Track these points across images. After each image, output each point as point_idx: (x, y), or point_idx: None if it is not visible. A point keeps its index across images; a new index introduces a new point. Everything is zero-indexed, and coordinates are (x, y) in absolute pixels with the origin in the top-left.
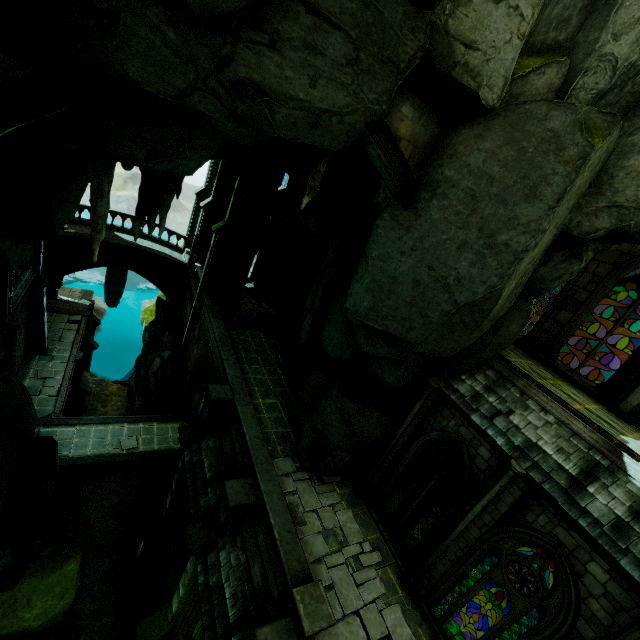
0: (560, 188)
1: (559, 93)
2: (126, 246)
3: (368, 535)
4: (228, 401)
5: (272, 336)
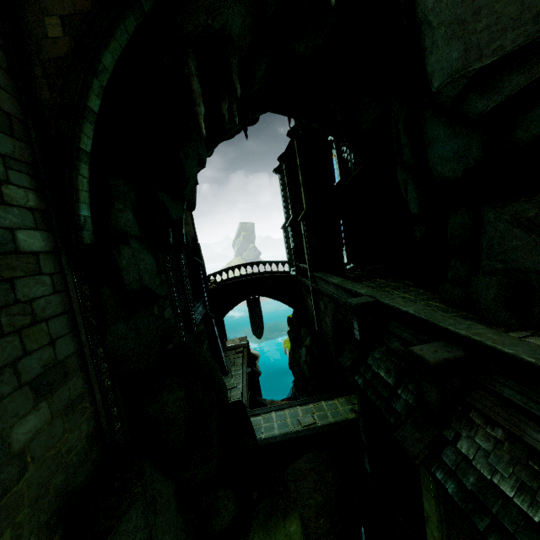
0: None
1: None
2: (252, 279)
3: None
4: (372, 304)
5: (389, 278)
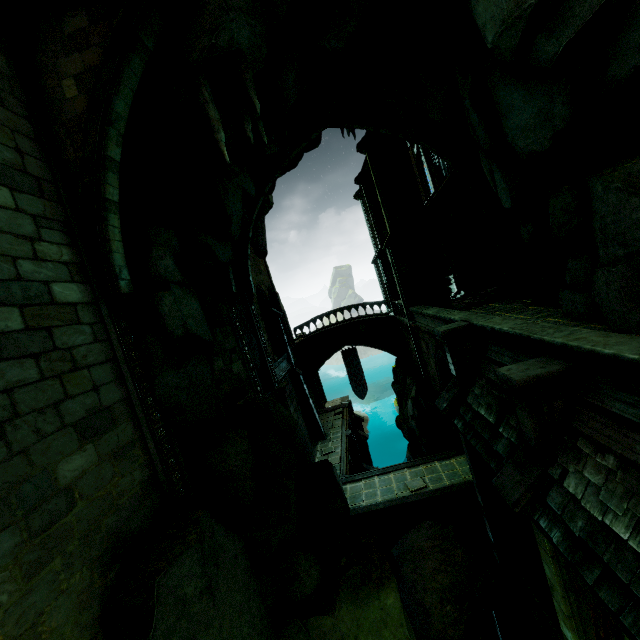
0: None
1: None
2: (342, 326)
3: None
4: (464, 329)
5: (506, 300)
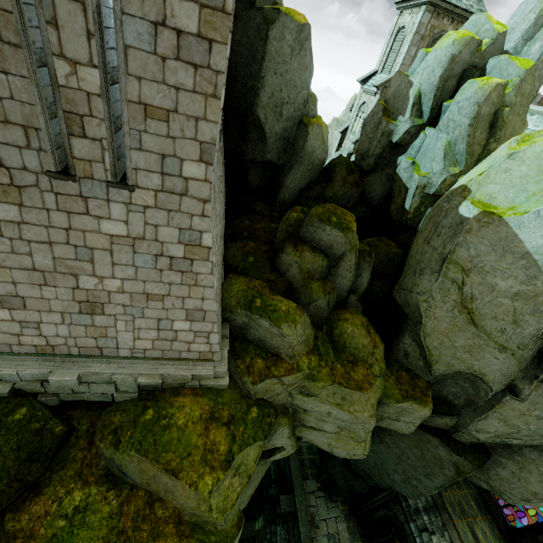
0: (441, 483)
1: (451, 429)
2: None
3: (353, 542)
4: None
5: None
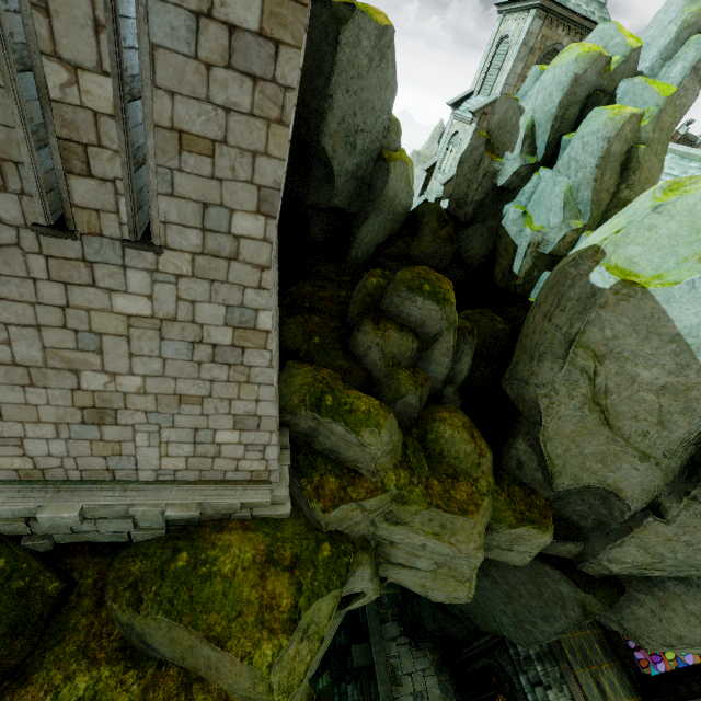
0: (563, 627)
1: (576, 558)
2: None
3: (446, 700)
4: None
5: None
